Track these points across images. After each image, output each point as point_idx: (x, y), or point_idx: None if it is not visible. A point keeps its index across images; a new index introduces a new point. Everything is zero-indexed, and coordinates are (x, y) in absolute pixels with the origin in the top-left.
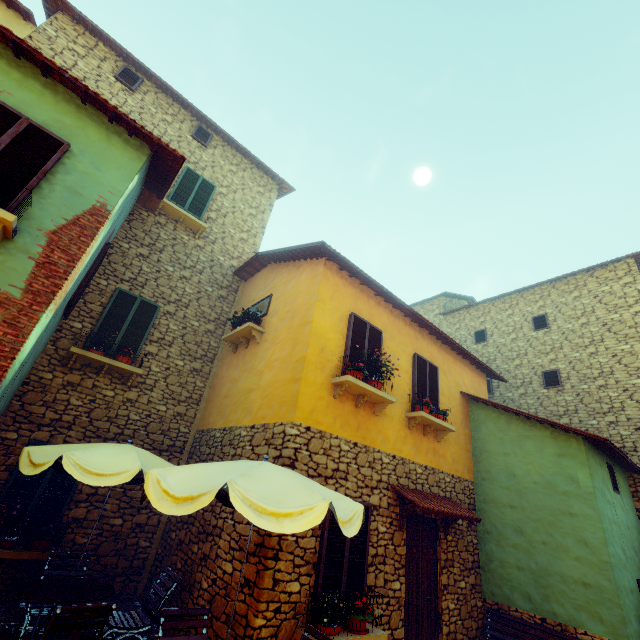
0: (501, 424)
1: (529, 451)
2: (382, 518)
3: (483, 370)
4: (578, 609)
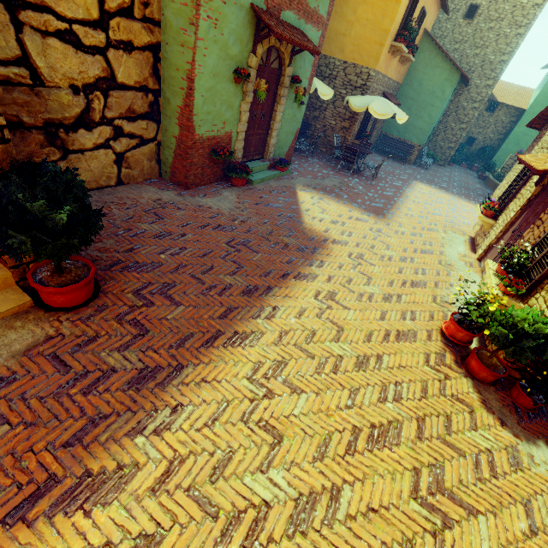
0: (432, 56)
1: (435, 75)
2: None
3: (442, 4)
4: (413, 136)
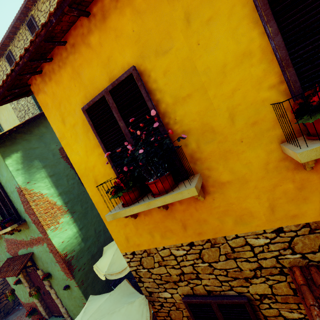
0: None
1: None
2: (286, 305)
3: None
4: None
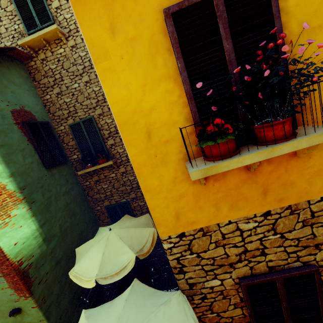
0: None
1: None
2: None
3: None
4: None
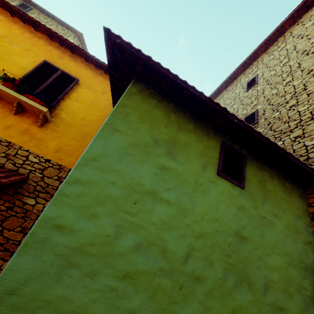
0: None
1: None
2: None
3: None
4: None
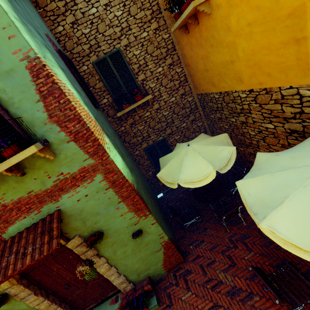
0: None
1: None
2: None
3: None
4: None
